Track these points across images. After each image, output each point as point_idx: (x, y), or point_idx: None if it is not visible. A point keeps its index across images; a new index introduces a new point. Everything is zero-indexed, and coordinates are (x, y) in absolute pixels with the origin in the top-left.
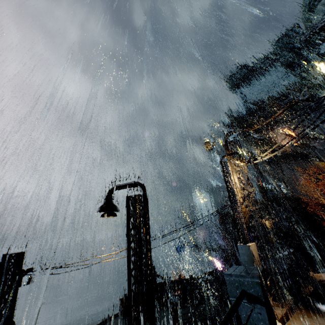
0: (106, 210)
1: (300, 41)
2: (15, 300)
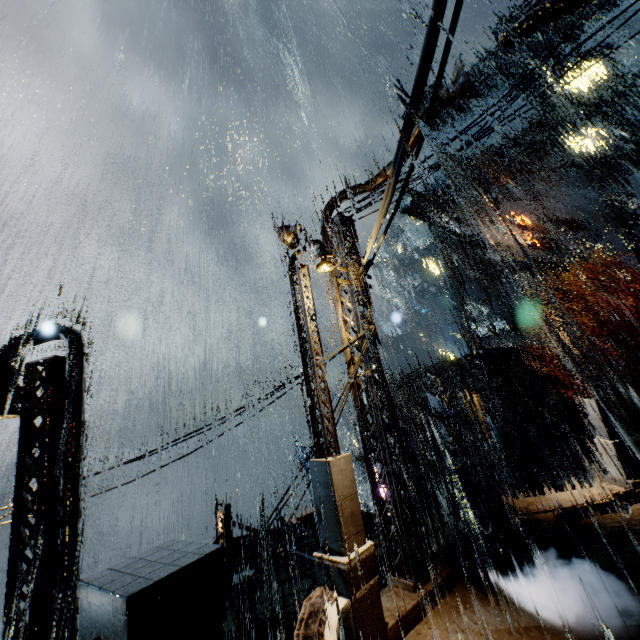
0: None
1: (526, 7)
2: None
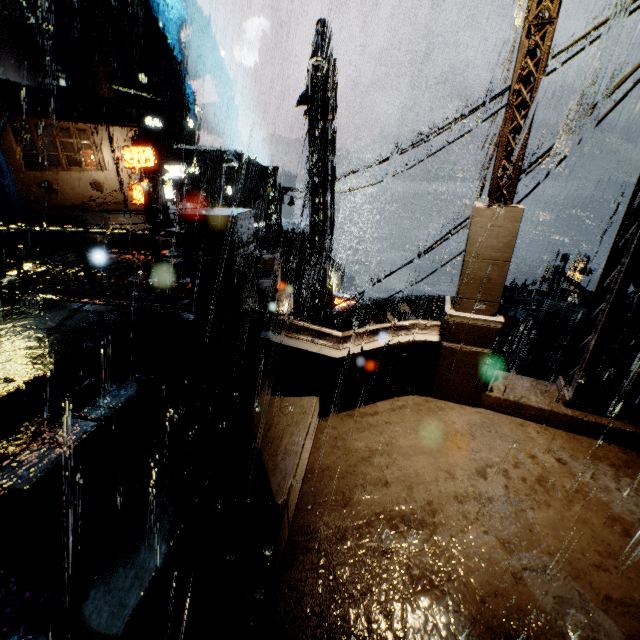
0: (298, 104)
1: None
2: (277, 216)
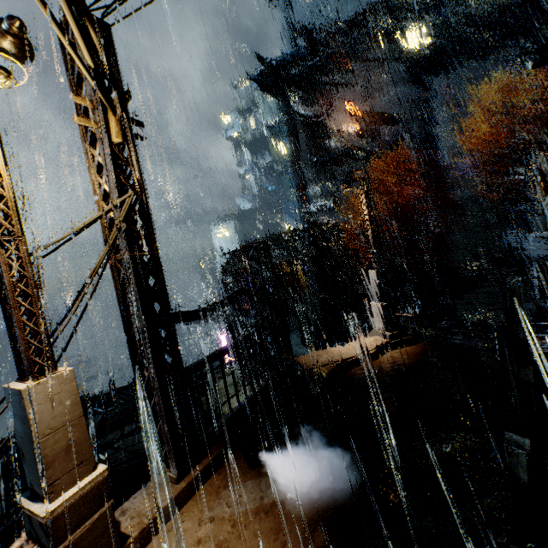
0: None
1: None
2: None
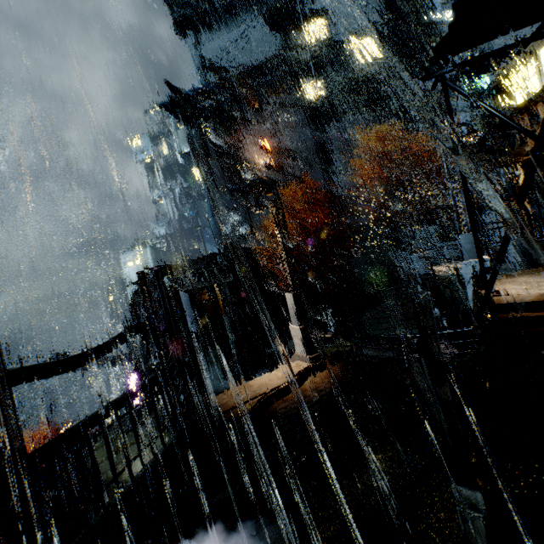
0: None
1: None
2: None
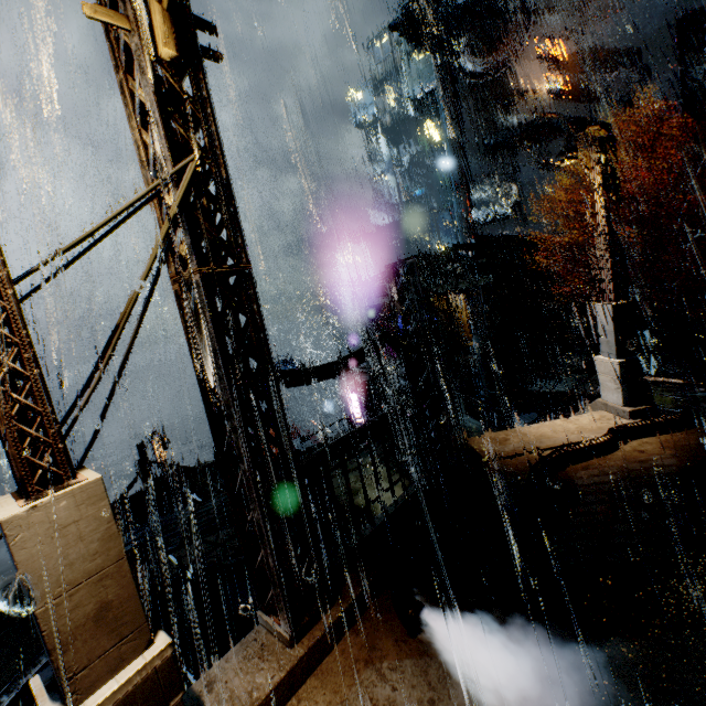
0: None
1: None
2: None
